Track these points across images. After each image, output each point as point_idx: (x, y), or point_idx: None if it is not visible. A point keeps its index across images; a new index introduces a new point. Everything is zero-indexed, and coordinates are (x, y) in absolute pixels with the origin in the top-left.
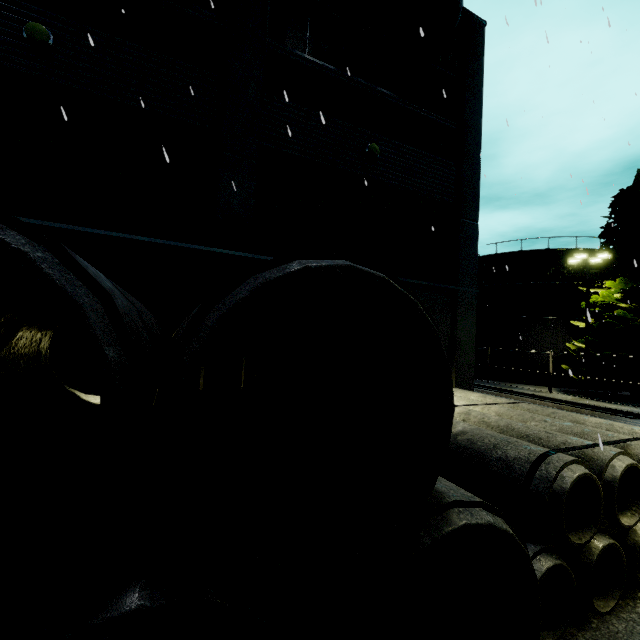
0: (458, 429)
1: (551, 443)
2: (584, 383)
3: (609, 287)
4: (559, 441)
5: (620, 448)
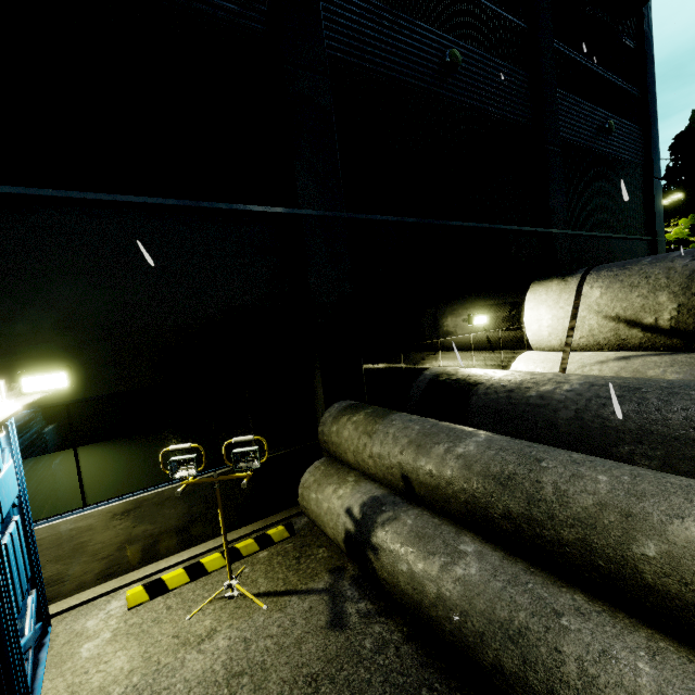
0: None
1: None
2: None
3: (675, 225)
4: None
5: None
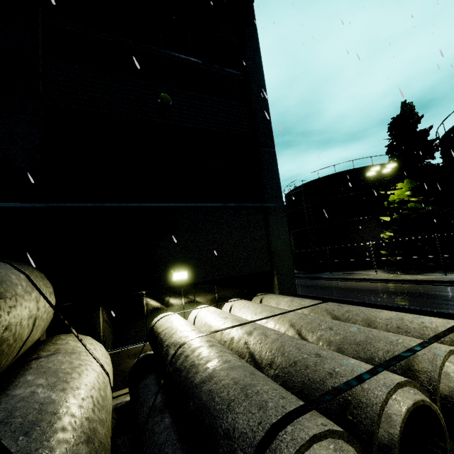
0: (208, 372)
1: (317, 375)
2: (399, 262)
3: (401, 188)
4: (326, 370)
5: (406, 362)
